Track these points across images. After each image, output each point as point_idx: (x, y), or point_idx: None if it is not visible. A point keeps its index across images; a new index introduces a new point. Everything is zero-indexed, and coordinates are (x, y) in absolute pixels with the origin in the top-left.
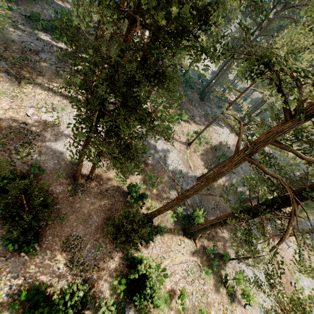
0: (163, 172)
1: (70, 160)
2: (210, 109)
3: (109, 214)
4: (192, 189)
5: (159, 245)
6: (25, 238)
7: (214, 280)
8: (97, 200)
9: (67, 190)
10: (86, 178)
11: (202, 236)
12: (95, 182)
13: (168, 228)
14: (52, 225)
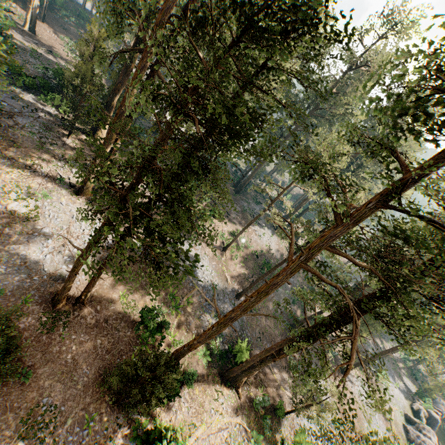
0: (191, 288)
1: (50, 273)
2: (248, 205)
3: (109, 359)
4: (239, 307)
5: (187, 403)
6: None
7: None
8: (90, 337)
9: (40, 323)
10: (73, 302)
11: (247, 382)
12: (89, 308)
13: (199, 374)
14: (5, 390)
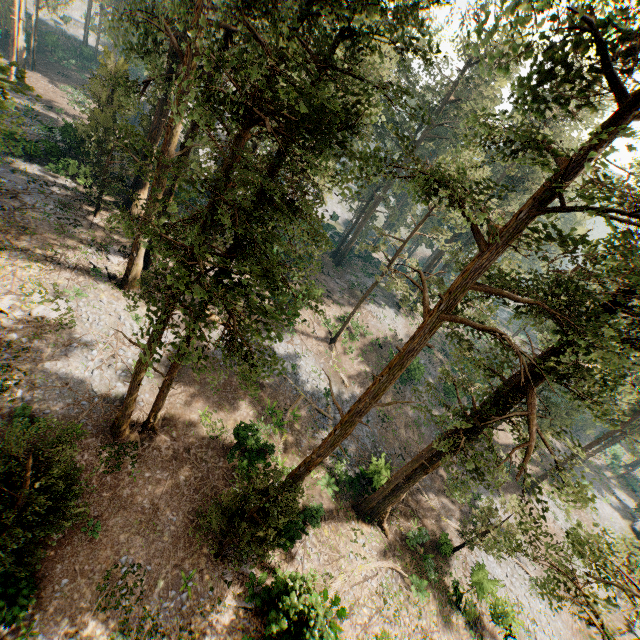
0: (295, 397)
1: (103, 395)
2: (356, 279)
3: (199, 500)
4: (366, 395)
5: (315, 549)
6: (7, 587)
7: (436, 602)
8: (170, 473)
9: (100, 461)
10: (140, 429)
11: (393, 514)
12: (162, 435)
13: (325, 510)
14: (69, 550)
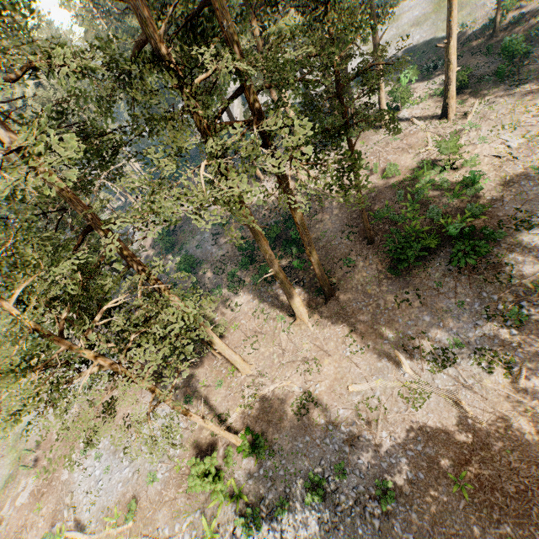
0: None
1: None
2: None
3: None
4: None
5: None
6: None
7: None
8: None
9: None
10: None
11: None
12: None
13: None
14: None
